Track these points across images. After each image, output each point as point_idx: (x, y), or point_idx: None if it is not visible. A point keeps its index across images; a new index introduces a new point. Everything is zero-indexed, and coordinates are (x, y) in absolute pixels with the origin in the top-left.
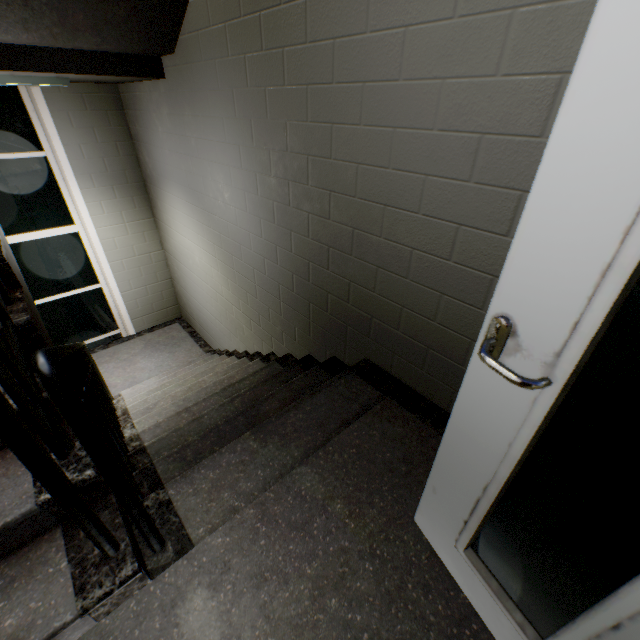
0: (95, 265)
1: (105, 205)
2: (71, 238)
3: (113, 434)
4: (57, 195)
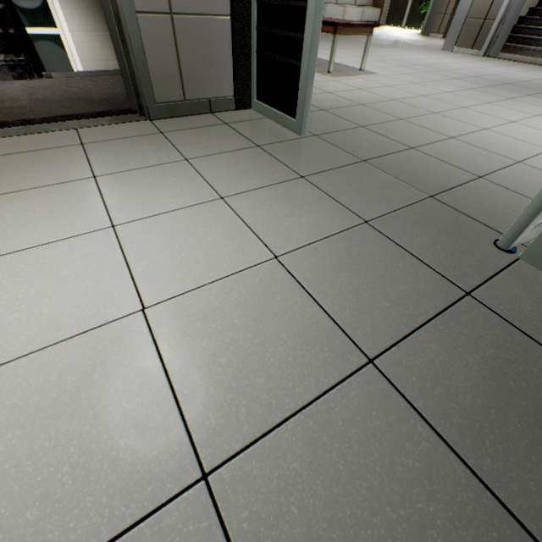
0: (73, 64)
1: (75, 15)
2: (56, 39)
3: (36, 58)
4: (44, 2)
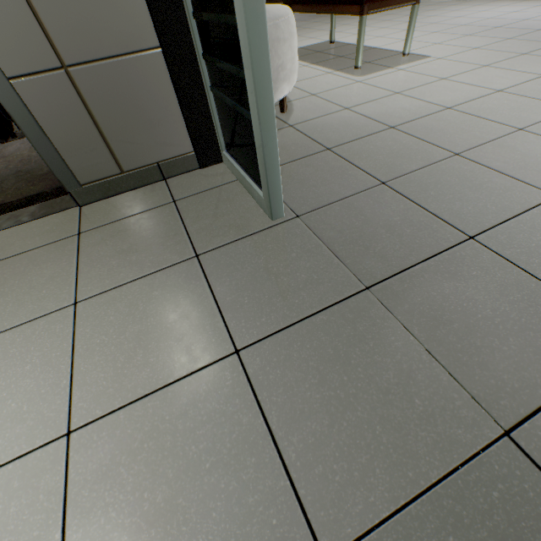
0: None
1: None
2: None
3: None
4: None
